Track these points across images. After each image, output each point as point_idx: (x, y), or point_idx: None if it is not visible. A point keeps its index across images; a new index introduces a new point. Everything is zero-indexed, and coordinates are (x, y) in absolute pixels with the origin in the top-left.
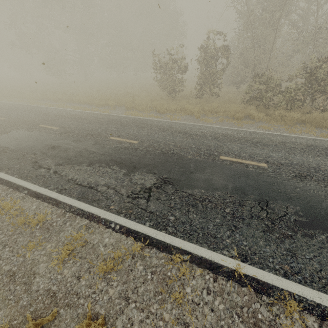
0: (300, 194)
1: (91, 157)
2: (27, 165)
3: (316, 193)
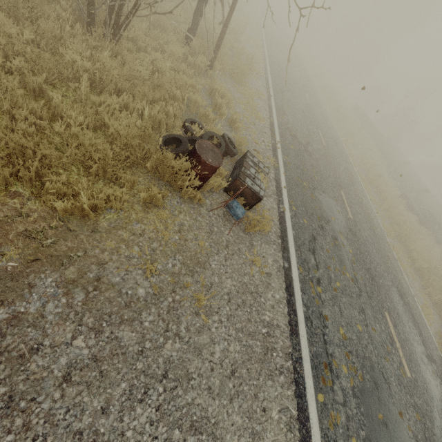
0: None
1: None
2: None
3: None
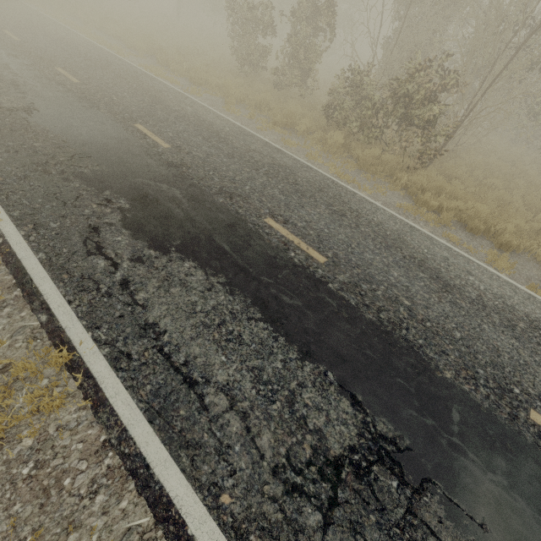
0: (136, 168)
1: None
2: None
3: (156, 174)
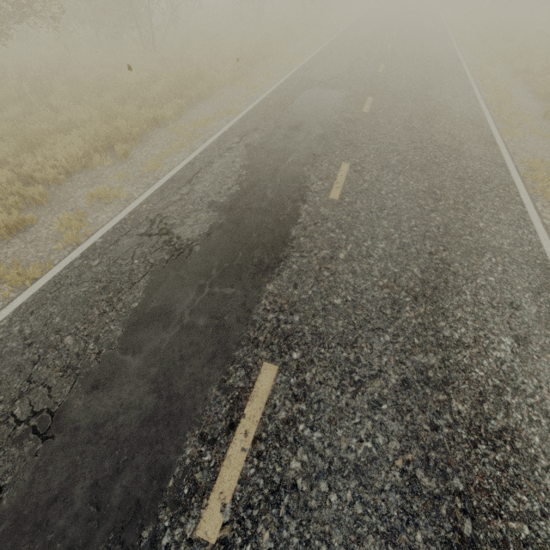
0: None
1: (266, 162)
2: (249, 128)
3: None
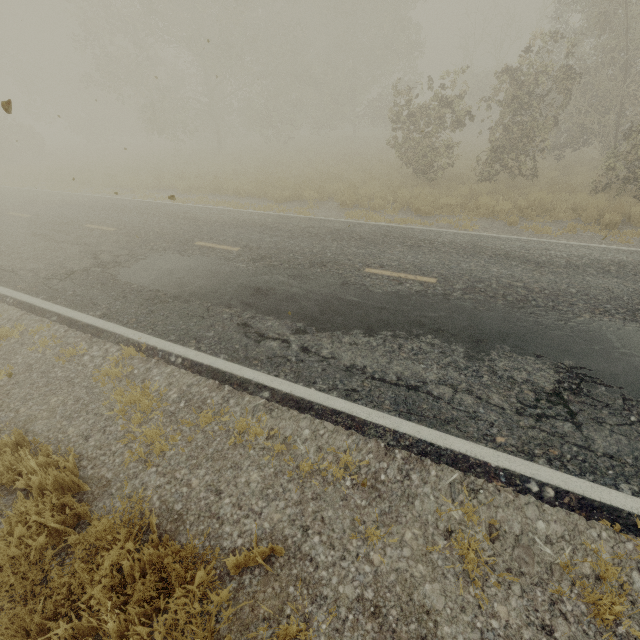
0: None
1: (361, 315)
2: (232, 331)
3: None
